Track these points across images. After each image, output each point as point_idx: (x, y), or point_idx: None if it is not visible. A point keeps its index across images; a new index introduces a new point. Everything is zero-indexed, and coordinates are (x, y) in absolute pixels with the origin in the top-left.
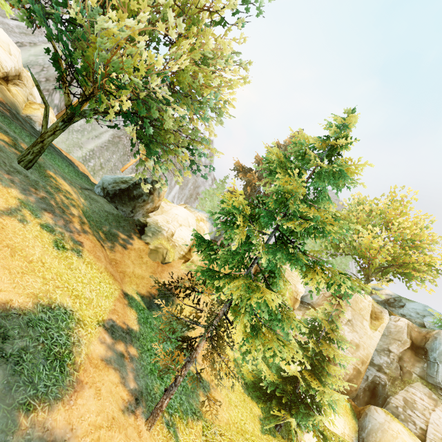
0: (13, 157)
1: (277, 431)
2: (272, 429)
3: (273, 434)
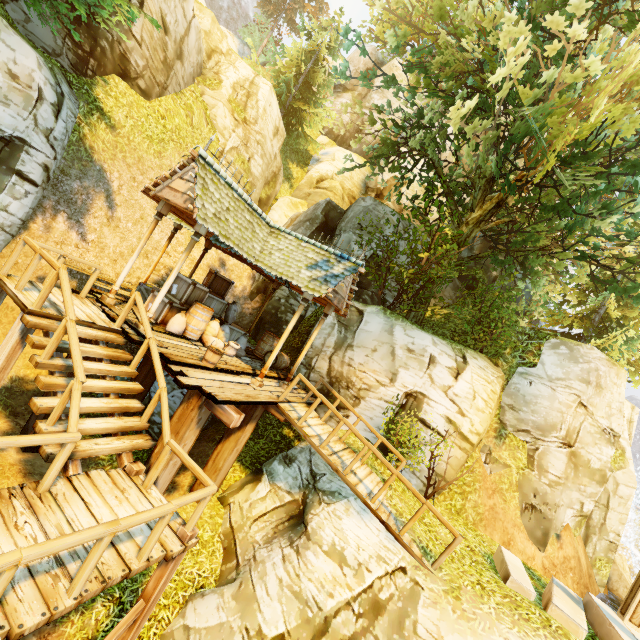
0: None
1: None
2: None
3: None
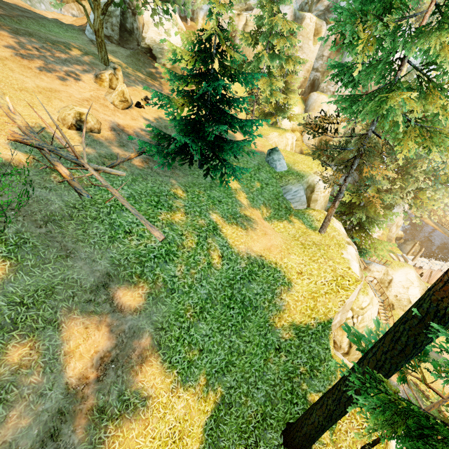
0: (99, 63)
1: (272, 126)
2: (271, 125)
3: (272, 126)
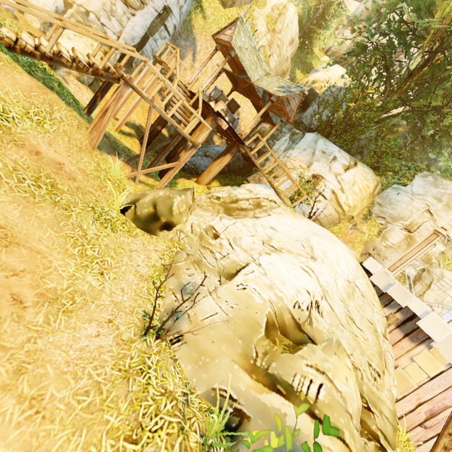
0: None
1: None
2: None
3: None
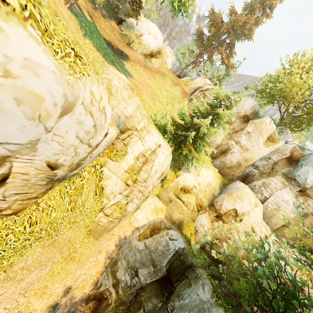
0: None
1: None
2: None
3: None
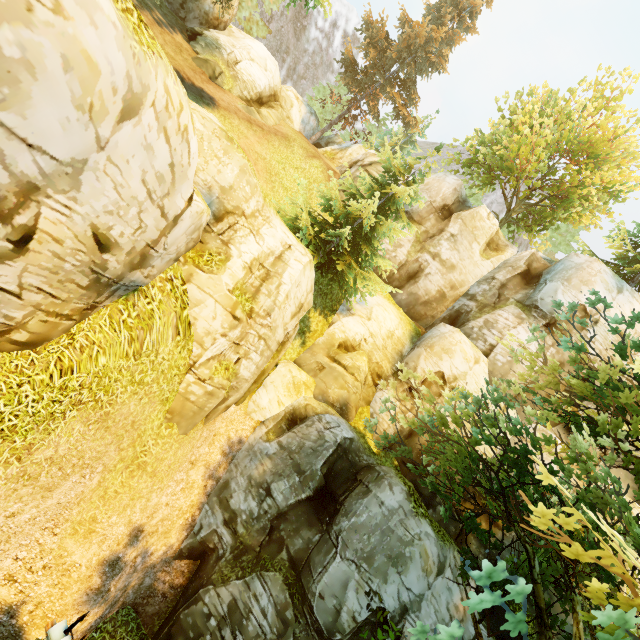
0: None
1: None
2: None
3: None
